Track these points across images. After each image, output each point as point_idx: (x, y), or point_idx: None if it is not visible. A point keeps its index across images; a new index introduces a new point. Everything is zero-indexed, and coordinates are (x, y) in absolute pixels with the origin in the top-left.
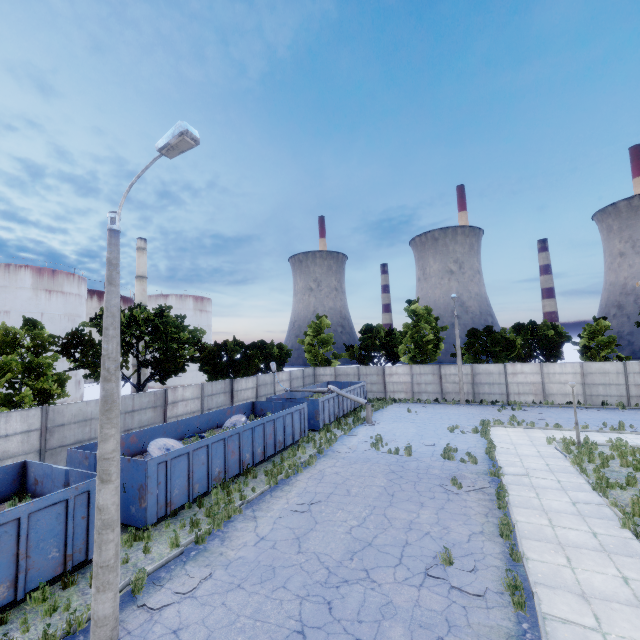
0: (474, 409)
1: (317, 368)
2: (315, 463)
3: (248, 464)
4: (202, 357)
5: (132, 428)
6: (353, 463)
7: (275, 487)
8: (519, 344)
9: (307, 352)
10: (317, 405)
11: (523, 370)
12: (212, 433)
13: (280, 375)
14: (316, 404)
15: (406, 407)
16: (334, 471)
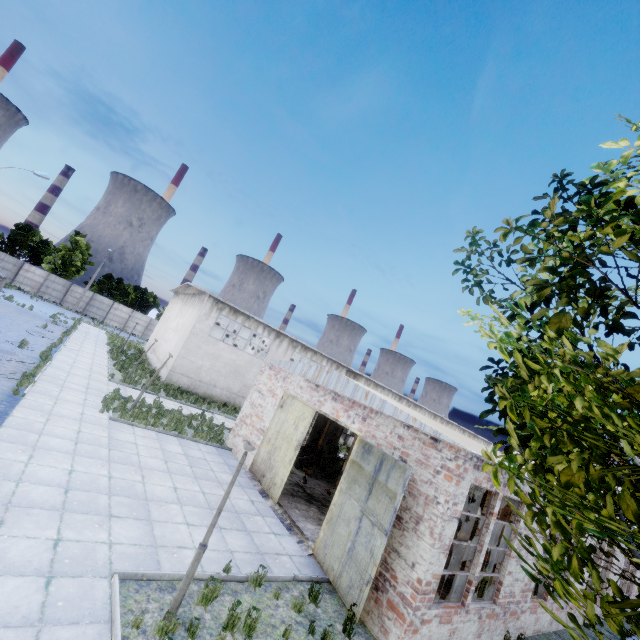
0: (79, 316)
1: None
2: None
3: None
4: None
5: None
6: None
7: None
8: (132, 297)
9: None
10: None
11: (123, 309)
12: None
13: None
14: None
15: (29, 296)
16: None
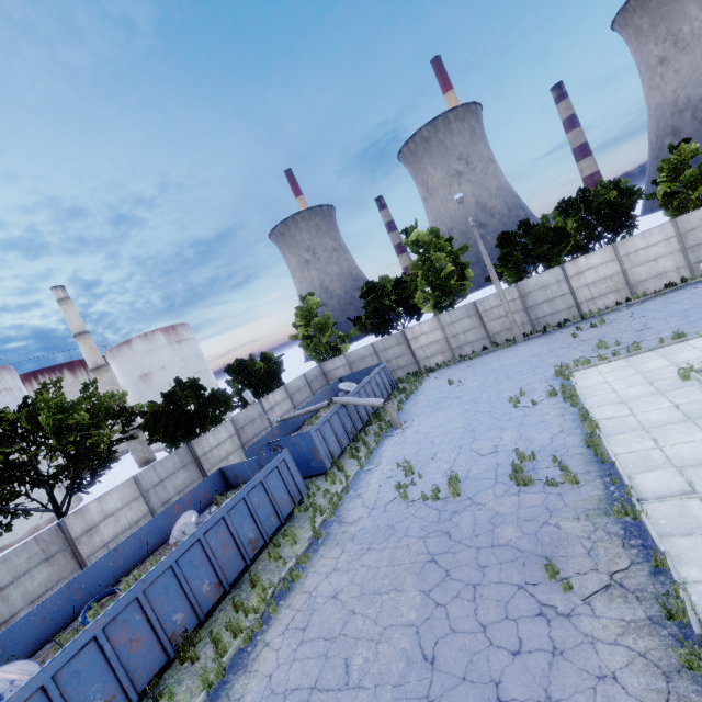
0: (538, 345)
1: (324, 364)
2: (306, 570)
3: (184, 631)
4: (144, 425)
5: (13, 613)
6: (366, 550)
7: (219, 688)
8: (572, 229)
9: (304, 349)
10: (310, 440)
11: (590, 264)
12: (130, 580)
13: (270, 398)
14: (308, 439)
15: (447, 375)
16: (332, 590)
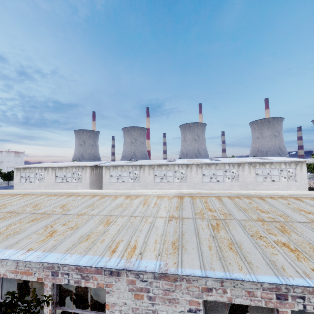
0: None
1: None
2: None
3: None
4: (2, 175)
5: None
6: None
7: None
8: None
9: None
10: None
11: None
12: None
13: None
14: None
15: None
16: None
